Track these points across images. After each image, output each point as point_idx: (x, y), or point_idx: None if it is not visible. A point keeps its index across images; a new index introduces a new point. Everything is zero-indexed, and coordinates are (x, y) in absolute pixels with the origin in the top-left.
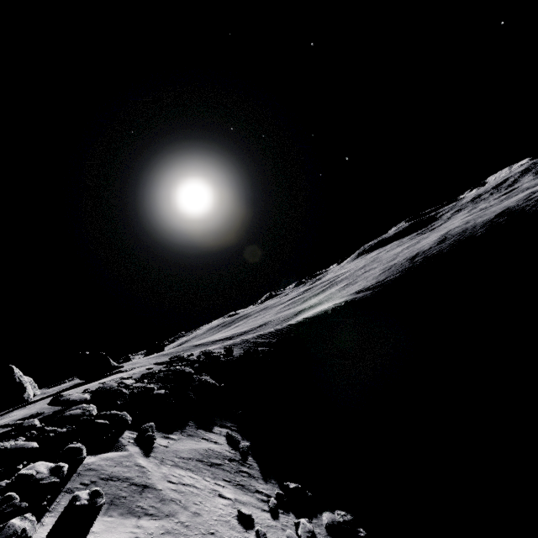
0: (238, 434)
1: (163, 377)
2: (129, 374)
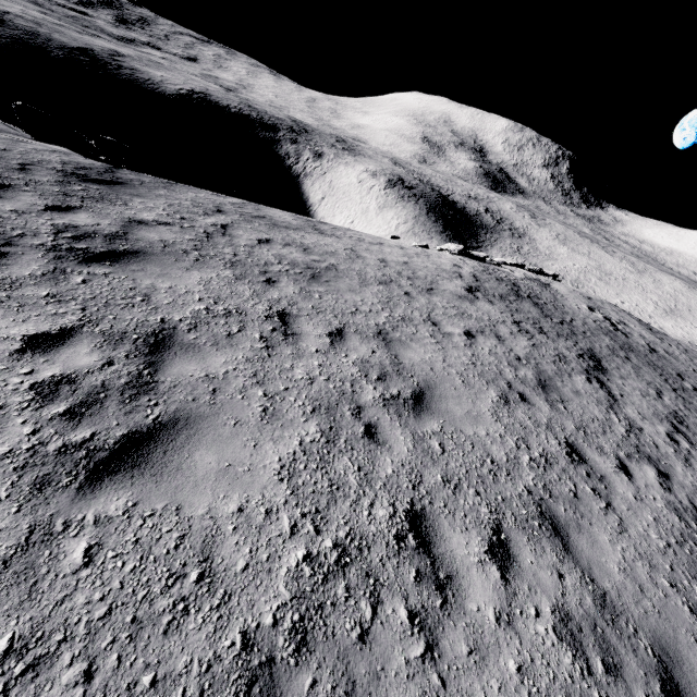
0: None
1: None
2: None
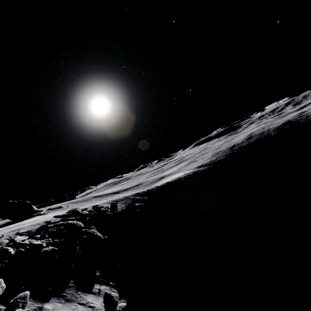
0: (116, 291)
1: (55, 232)
2: (33, 224)
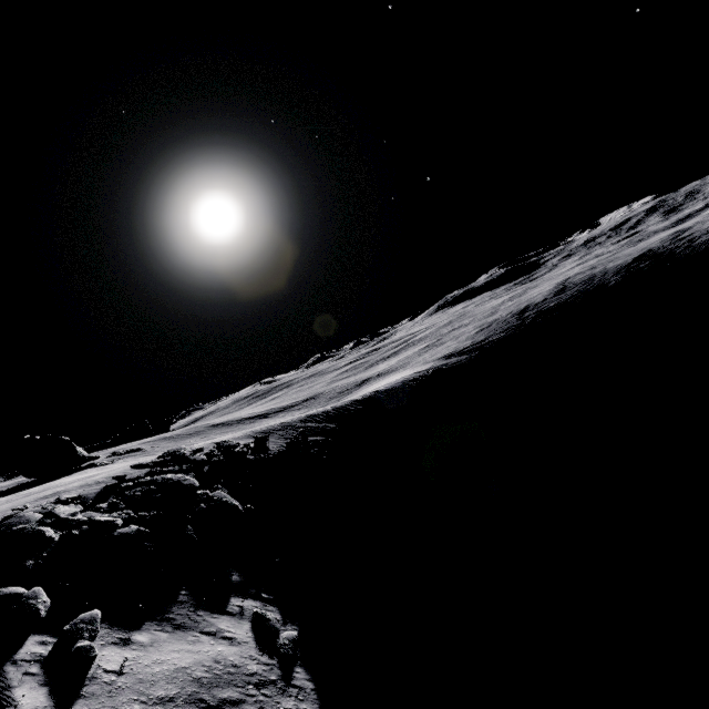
0: (275, 610)
1: (140, 497)
2: (86, 483)
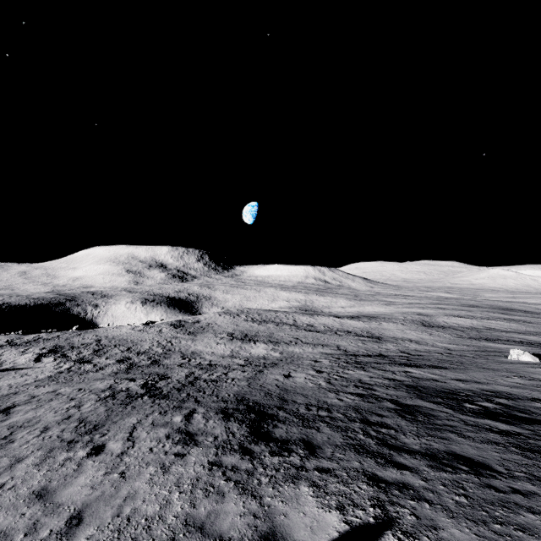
0: None
1: None
2: None
